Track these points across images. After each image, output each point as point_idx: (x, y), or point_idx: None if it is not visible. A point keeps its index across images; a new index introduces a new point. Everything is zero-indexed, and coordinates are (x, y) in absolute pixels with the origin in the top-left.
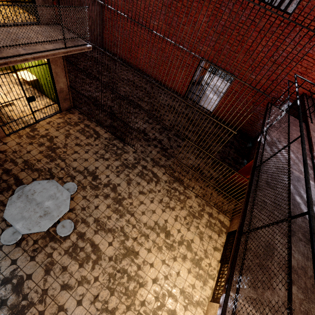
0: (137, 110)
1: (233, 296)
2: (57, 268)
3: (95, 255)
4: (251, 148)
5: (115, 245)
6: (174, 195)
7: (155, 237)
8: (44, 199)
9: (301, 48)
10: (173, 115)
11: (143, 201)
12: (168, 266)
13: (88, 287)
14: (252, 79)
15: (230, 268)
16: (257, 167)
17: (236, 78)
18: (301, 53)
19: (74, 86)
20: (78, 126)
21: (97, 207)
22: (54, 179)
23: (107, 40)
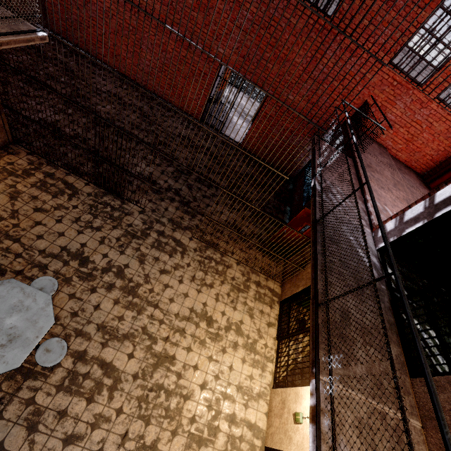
0: (133, 143)
1: (327, 380)
2: (49, 418)
3: (110, 379)
4: (292, 191)
5: (139, 356)
6: (209, 266)
7: (194, 329)
8: (0, 315)
9: (342, 64)
10: (190, 151)
11: (169, 283)
12: (216, 362)
13: (109, 426)
14: (289, 100)
15: (313, 348)
16: (318, 221)
17: (289, 108)
18: (343, 71)
19: (11, 105)
20: (32, 176)
21: (97, 307)
22: (6, 276)
23: (55, 17)
